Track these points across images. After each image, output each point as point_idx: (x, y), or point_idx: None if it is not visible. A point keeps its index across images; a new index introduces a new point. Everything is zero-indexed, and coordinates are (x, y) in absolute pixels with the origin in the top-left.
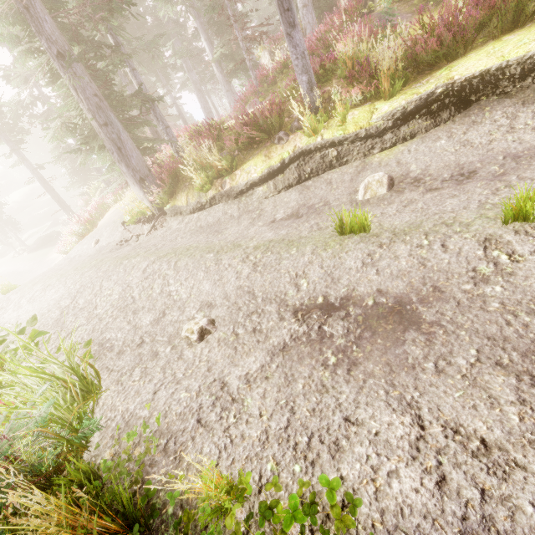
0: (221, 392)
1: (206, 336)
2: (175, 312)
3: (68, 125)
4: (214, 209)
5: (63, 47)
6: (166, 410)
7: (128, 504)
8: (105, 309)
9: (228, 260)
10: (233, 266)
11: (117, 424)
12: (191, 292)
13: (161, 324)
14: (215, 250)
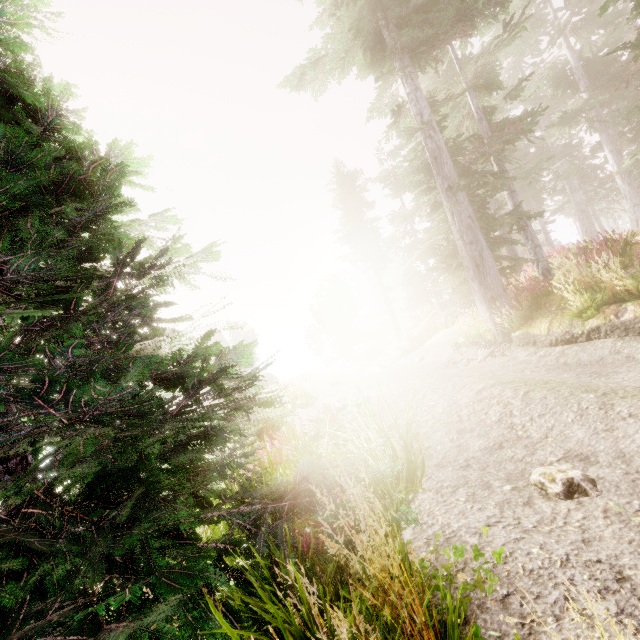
0: (615, 584)
1: (578, 496)
2: (519, 449)
3: (433, 247)
4: (593, 344)
5: (454, 181)
6: (506, 555)
7: (452, 625)
8: (425, 418)
9: (628, 407)
10: (639, 417)
11: (434, 533)
12: (547, 434)
13: (496, 456)
14: (598, 390)
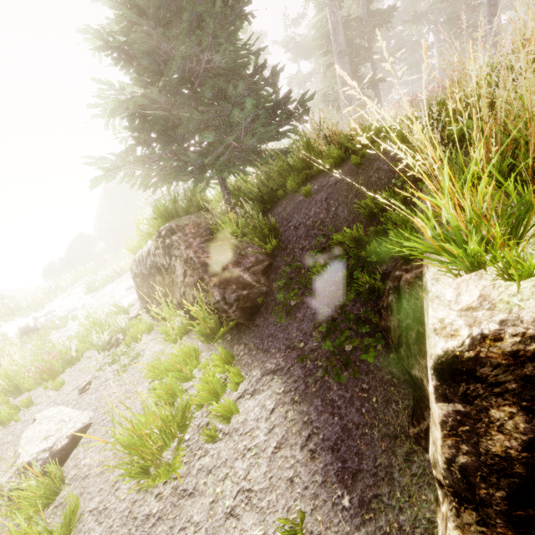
0: None
1: None
2: None
3: (325, 94)
4: None
5: (343, 48)
6: None
7: None
8: None
9: None
10: None
11: None
12: None
13: None
14: None
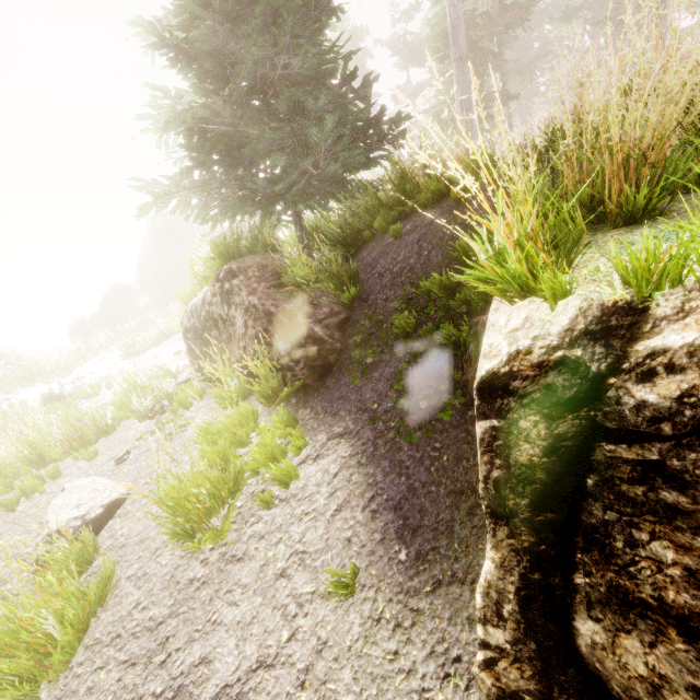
0: None
1: None
2: None
3: (438, 113)
4: None
5: (464, 53)
6: None
7: None
8: None
9: None
10: None
11: None
12: None
13: None
14: None
